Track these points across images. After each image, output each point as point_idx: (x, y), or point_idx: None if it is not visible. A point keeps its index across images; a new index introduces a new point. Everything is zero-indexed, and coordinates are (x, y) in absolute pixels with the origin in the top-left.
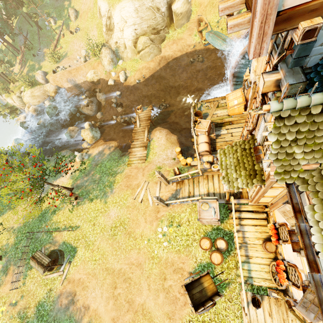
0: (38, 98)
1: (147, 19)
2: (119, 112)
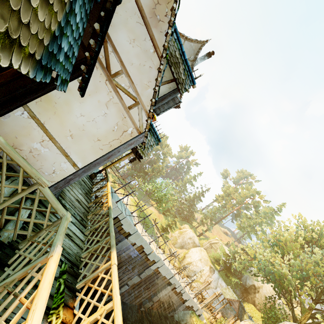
0: None
1: None
2: None
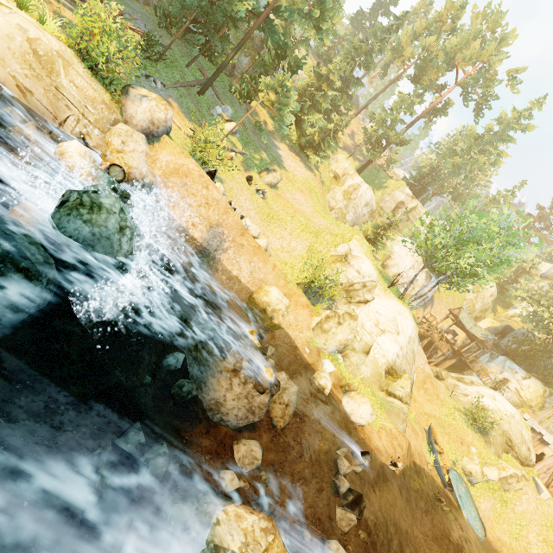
0: (46, 86)
1: (407, 359)
2: (345, 531)
